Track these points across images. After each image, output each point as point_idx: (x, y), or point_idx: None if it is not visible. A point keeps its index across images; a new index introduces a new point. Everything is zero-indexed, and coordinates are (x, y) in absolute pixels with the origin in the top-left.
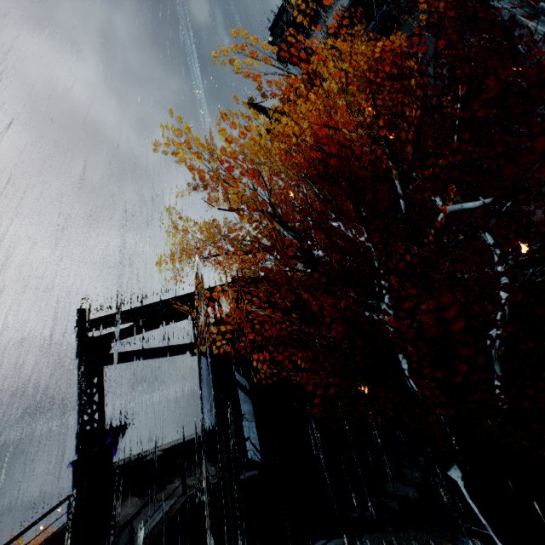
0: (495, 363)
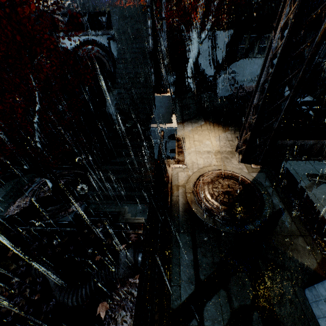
0: (36, 132)
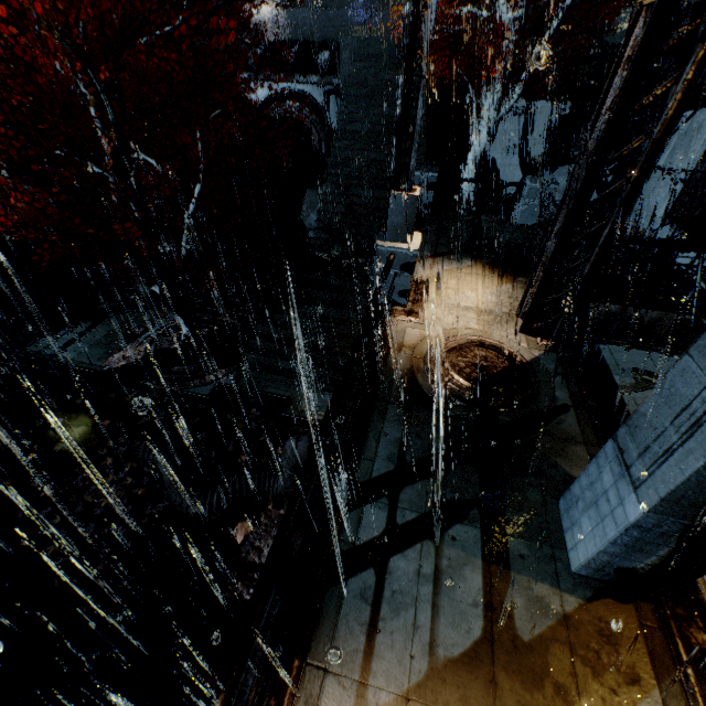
0: (185, 232)
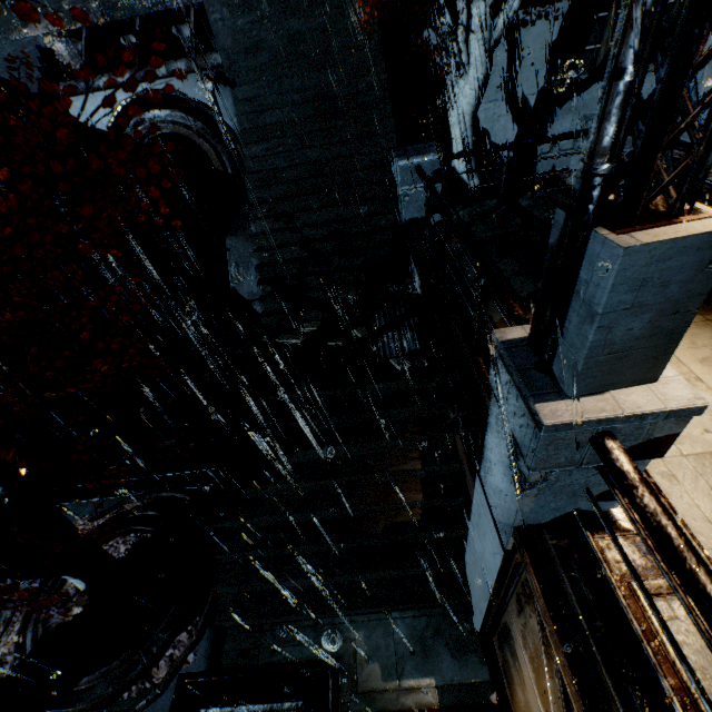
0: None
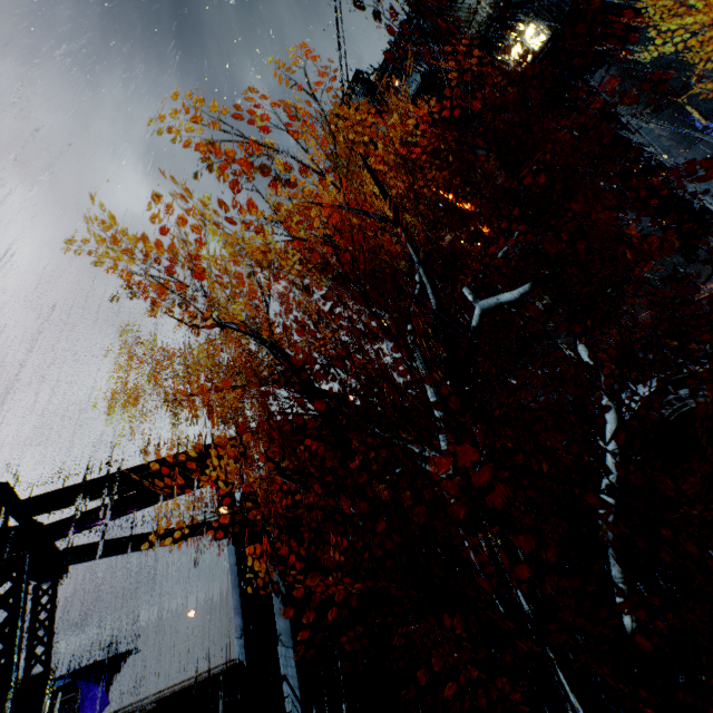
0: (610, 548)
